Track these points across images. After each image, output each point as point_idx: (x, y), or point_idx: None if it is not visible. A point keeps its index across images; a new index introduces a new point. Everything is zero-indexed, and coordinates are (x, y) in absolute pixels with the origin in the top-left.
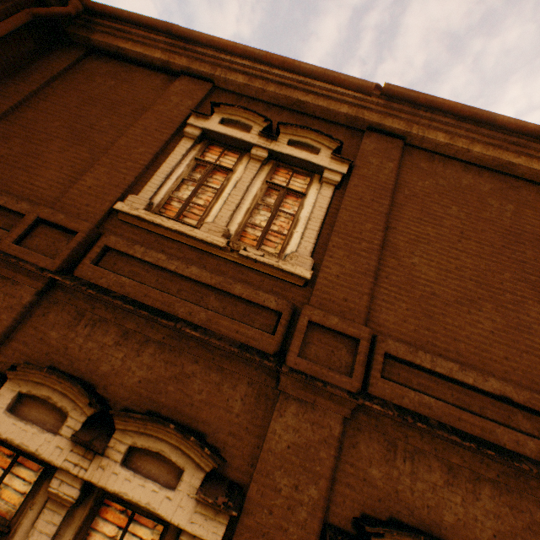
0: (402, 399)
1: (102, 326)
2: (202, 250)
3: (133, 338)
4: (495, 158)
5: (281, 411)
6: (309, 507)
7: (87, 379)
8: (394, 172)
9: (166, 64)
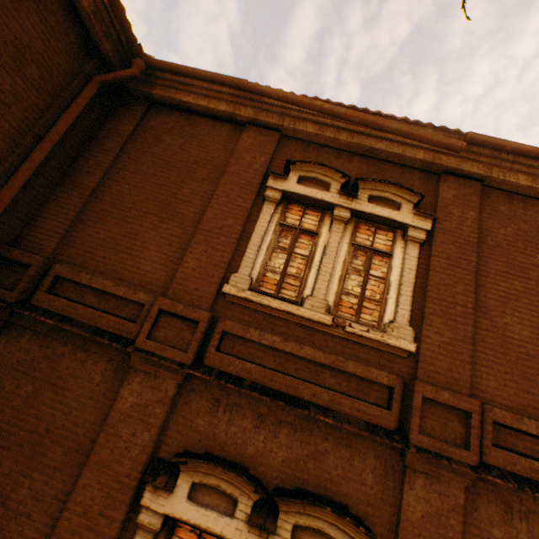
0: (514, 466)
1: (238, 411)
2: (307, 326)
3: (267, 420)
4: None
5: (410, 484)
6: None
7: (238, 461)
8: (476, 222)
9: (231, 115)
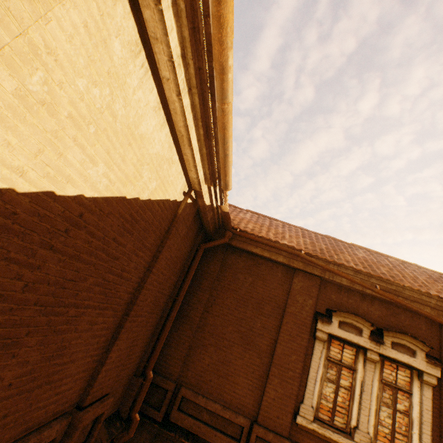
0: None
1: None
2: None
3: None
4: None
5: None
6: None
7: None
8: None
9: (286, 264)
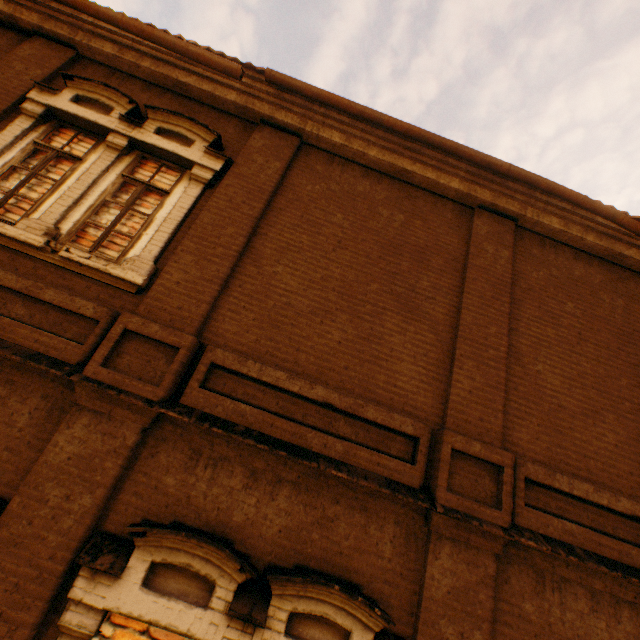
0: (216, 408)
1: None
2: (17, 250)
3: None
4: (391, 164)
5: (70, 423)
6: (78, 515)
7: None
8: (279, 173)
9: (12, 19)
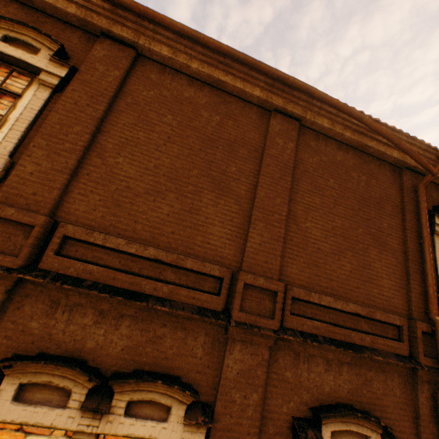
0: (69, 269)
1: None
2: None
3: None
4: (209, 75)
5: None
6: None
7: None
8: (118, 80)
9: None
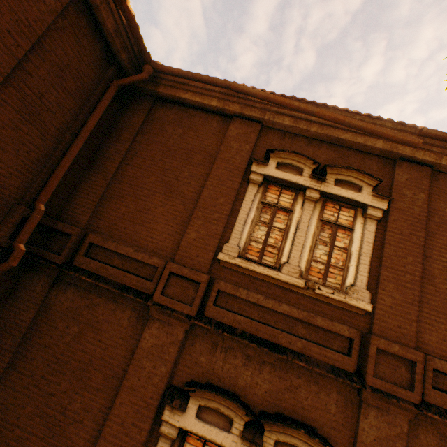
0: None
1: (231, 352)
2: (284, 287)
3: (253, 360)
4: None
5: (365, 414)
6: None
7: (232, 390)
8: (426, 203)
9: (221, 110)
